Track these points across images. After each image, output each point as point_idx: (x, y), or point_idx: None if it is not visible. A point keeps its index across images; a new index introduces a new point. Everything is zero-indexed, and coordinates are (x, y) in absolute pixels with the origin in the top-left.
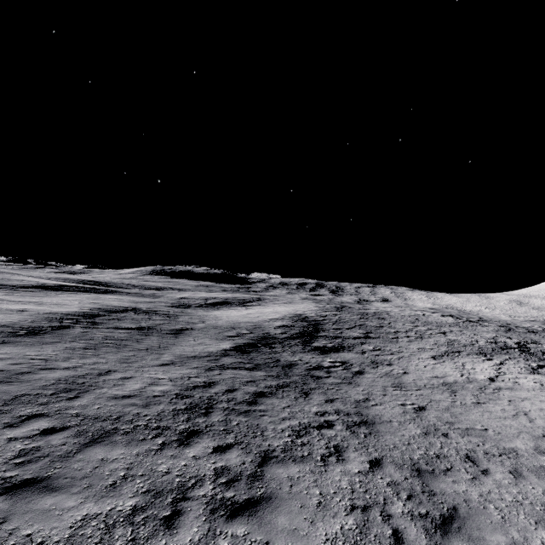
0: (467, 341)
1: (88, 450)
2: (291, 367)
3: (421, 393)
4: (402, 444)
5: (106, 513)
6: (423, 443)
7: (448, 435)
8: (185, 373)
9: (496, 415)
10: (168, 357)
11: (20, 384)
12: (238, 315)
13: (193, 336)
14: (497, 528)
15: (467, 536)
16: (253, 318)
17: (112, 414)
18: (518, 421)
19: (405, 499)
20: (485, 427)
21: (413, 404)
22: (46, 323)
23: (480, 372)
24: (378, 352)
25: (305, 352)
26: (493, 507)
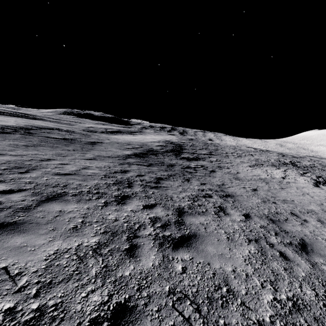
0: (265, 160)
1: (46, 205)
2: (172, 166)
3: (251, 183)
4: (254, 206)
5: (75, 248)
6: (265, 206)
7: (276, 203)
8: (105, 164)
9: (294, 194)
10: (90, 155)
11: None
12: (129, 138)
13: (104, 146)
14: None
15: (319, 254)
16: (140, 140)
17: (59, 183)
18: (306, 197)
19: (274, 235)
20: (292, 199)
21: (249, 187)
22: None
23: (276, 174)
24: (219, 162)
25: (178, 159)
26: (321, 238)
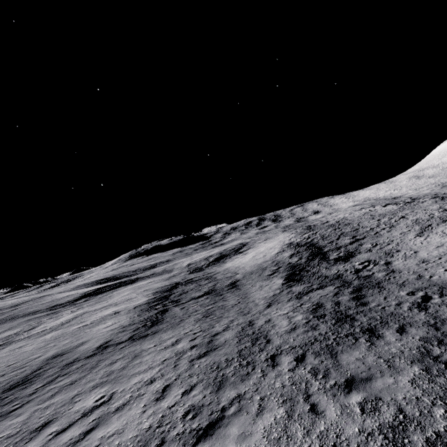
0: (426, 217)
1: (340, 359)
2: (341, 277)
3: (445, 260)
4: None
5: (416, 377)
6: None
7: None
8: (291, 305)
9: None
10: (260, 301)
11: (223, 347)
12: (248, 260)
13: (248, 284)
14: None
15: None
16: (264, 258)
17: (308, 339)
18: None
19: None
20: None
21: None
22: (148, 313)
23: None
24: (378, 246)
25: (333, 265)
26: None
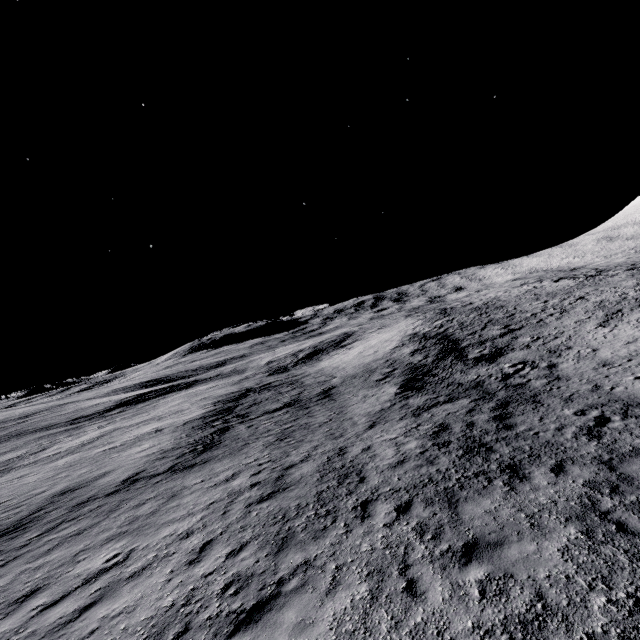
0: (615, 298)
1: (462, 510)
2: (482, 385)
3: (637, 363)
4: None
5: (570, 544)
6: None
7: None
8: (403, 426)
9: None
10: (360, 419)
11: (297, 487)
12: (353, 358)
13: (347, 393)
14: None
15: None
16: (375, 355)
17: (419, 479)
18: None
19: None
20: None
21: None
22: (202, 432)
23: None
24: (540, 340)
25: (472, 367)
26: None
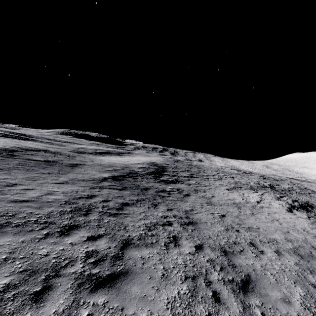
0: (244, 182)
1: None
2: (147, 190)
3: (222, 208)
4: (214, 235)
5: None
6: (226, 235)
7: (239, 231)
8: (74, 189)
9: (263, 220)
10: (64, 179)
11: None
12: (115, 160)
13: (84, 169)
14: (274, 287)
15: (259, 294)
16: (124, 162)
17: (9, 212)
18: (274, 224)
19: (219, 270)
20: (258, 226)
21: (218, 213)
22: None
23: (252, 198)
24: (198, 185)
25: (155, 182)
26: (270, 274)
